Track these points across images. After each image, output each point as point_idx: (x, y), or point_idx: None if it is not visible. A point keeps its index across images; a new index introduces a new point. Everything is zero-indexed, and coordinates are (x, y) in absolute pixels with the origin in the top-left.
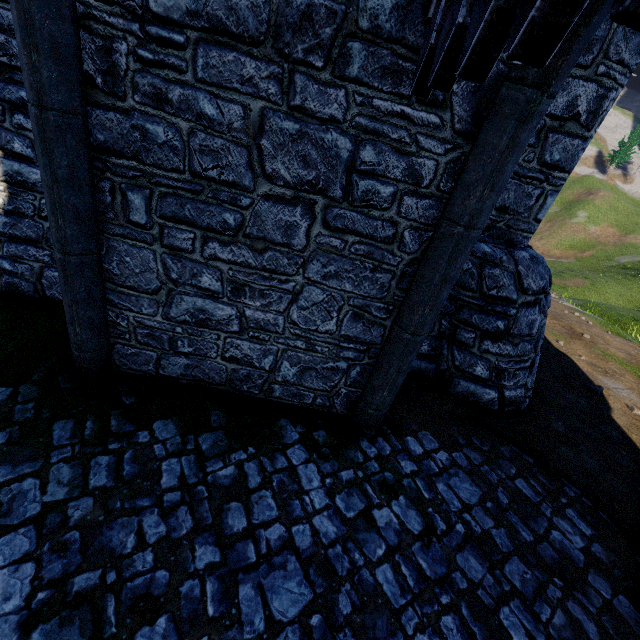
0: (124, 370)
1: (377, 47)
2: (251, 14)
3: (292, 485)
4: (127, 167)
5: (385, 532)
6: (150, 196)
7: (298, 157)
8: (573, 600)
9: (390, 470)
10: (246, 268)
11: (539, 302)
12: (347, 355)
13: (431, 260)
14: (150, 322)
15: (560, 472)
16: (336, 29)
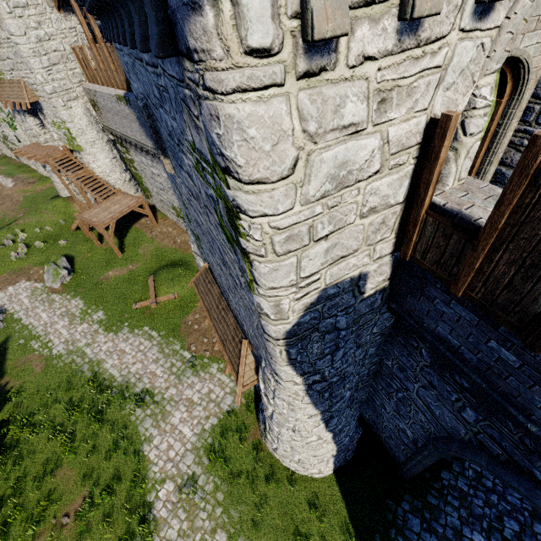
0: None
1: None
2: None
3: None
4: None
5: None
6: None
7: None
8: None
9: None
10: None
11: None
12: None
13: None
14: None
15: None
16: None
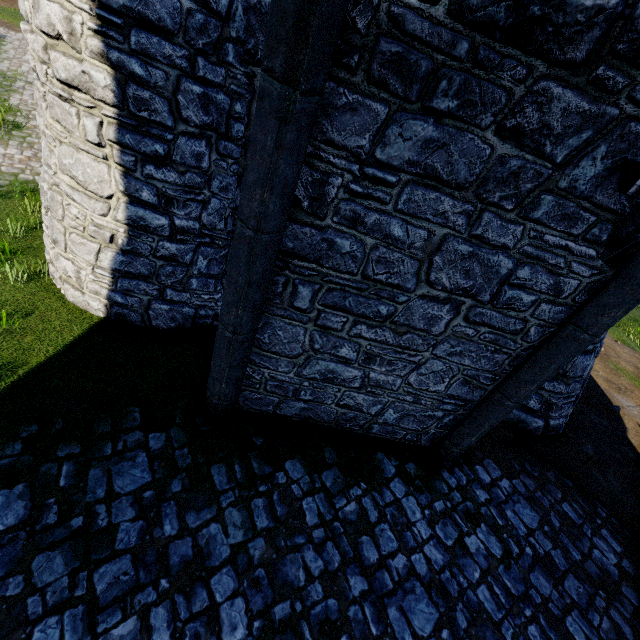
0: (245, 409)
1: (566, 200)
2: (465, 168)
3: (401, 518)
4: (306, 268)
5: (477, 557)
6: (318, 289)
7: (462, 270)
8: (613, 608)
9: (469, 499)
10: (383, 344)
11: (595, 350)
12: (446, 407)
13: (549, 352)
14: (282, 377)
15: (593, 494)
16: (536, 185)
